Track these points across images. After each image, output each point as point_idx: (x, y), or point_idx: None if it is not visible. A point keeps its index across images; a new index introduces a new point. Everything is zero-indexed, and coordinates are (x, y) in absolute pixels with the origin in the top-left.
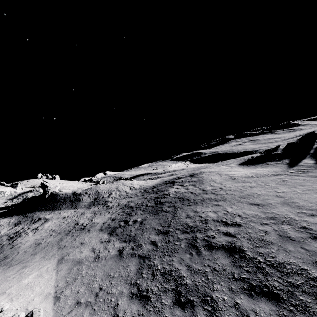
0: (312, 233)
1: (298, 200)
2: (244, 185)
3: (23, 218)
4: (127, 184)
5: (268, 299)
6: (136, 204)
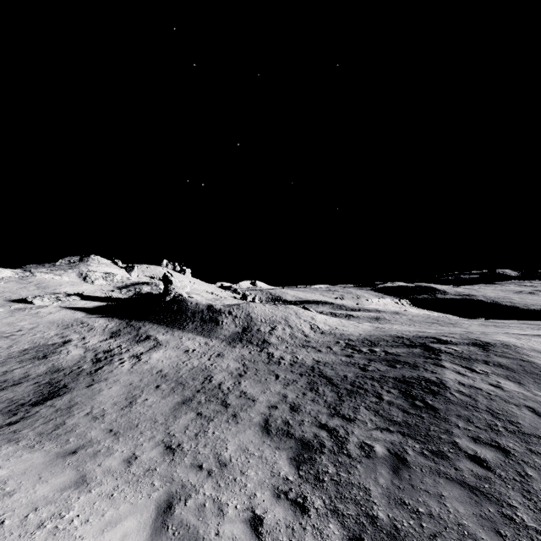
0: None
1: None
2: None
3: (126, 326)
4: (304, 318)
5: None
6: (343, 380)
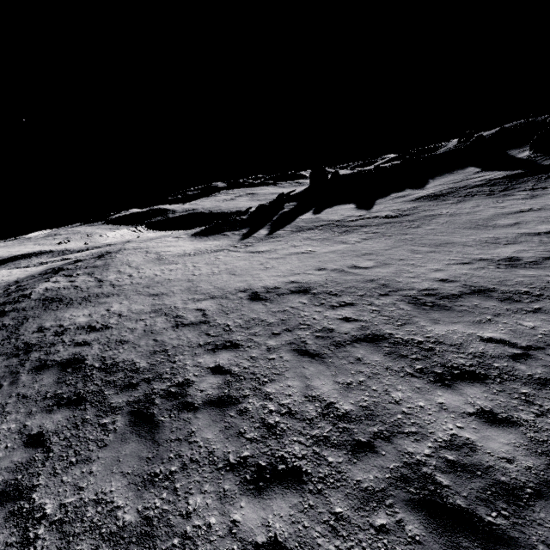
0: (179, 320)
1: (203, 284)
2: (167, 268)
3: None
4: None
5: (69, 407)
6: None
